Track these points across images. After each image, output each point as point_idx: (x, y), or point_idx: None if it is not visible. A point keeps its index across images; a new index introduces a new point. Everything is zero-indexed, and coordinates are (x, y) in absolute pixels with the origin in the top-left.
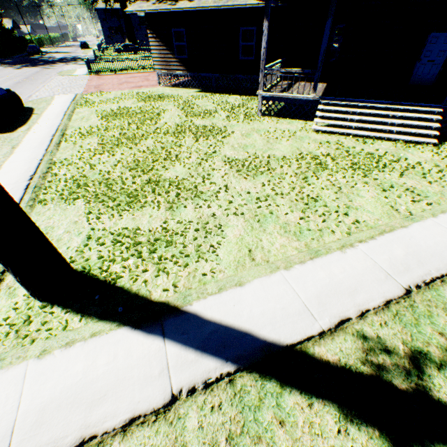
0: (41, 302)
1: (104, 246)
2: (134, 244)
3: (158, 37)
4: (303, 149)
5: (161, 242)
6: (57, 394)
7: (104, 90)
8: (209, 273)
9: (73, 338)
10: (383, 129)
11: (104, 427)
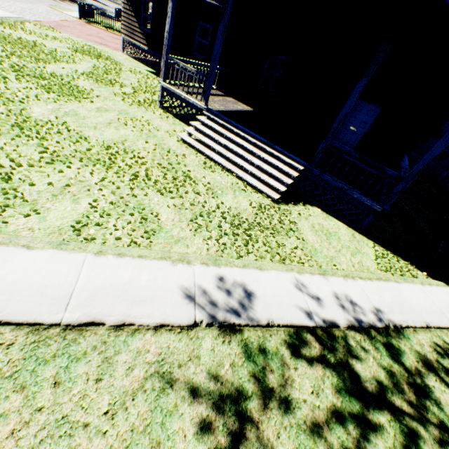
0: None
1: None
2: None
3: (130, 0)
4: (129, 143)
5: None
6: None
7: (61, 30)
8: None
9: None
10: (238, 163)
11: None
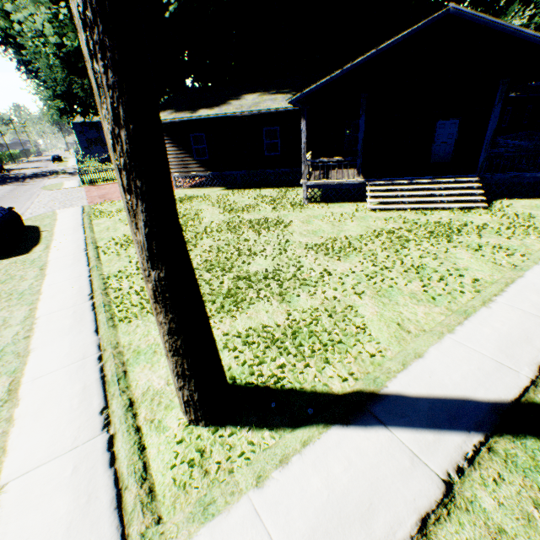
0: (206, 428)
1: (236, 351)
2: (271, 342)
3: (174, 142)
4: (373, 227)
5: (299, 334)
6: (313, 520)
7: (113, 199)
8: (376, 353)
9: (283, 453)
10: (435, 200)
11: (399, 539)
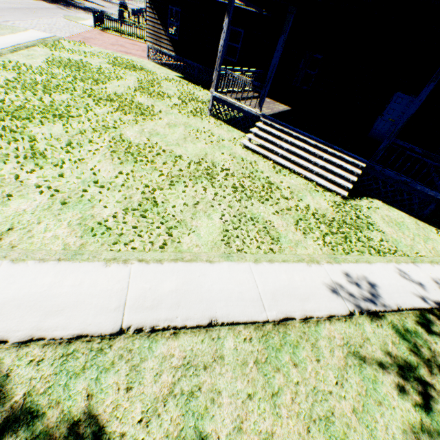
0: None
1: None
2: None
3: (155, 9)
4: (210, 157)
5: None
6: None
7: (89, 43)
8: None
9: None
10: (304, 165)
11: None
